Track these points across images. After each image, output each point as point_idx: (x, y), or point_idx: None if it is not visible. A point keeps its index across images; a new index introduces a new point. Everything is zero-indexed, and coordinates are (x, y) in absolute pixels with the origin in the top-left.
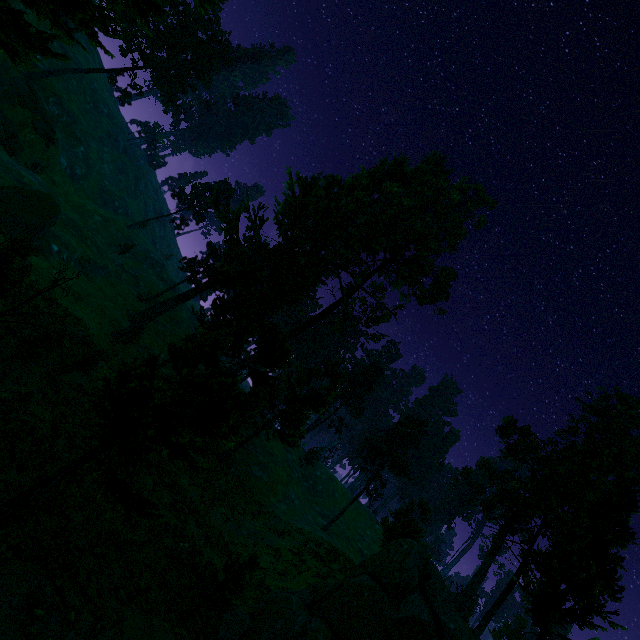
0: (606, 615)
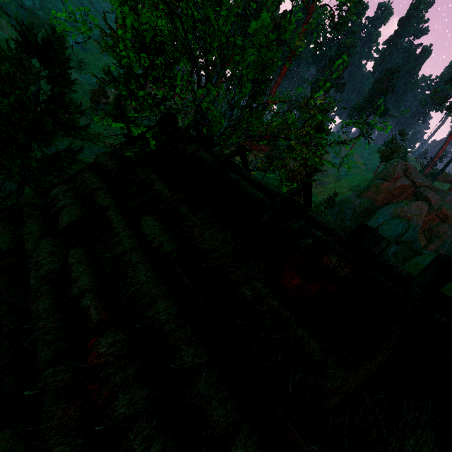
0: None
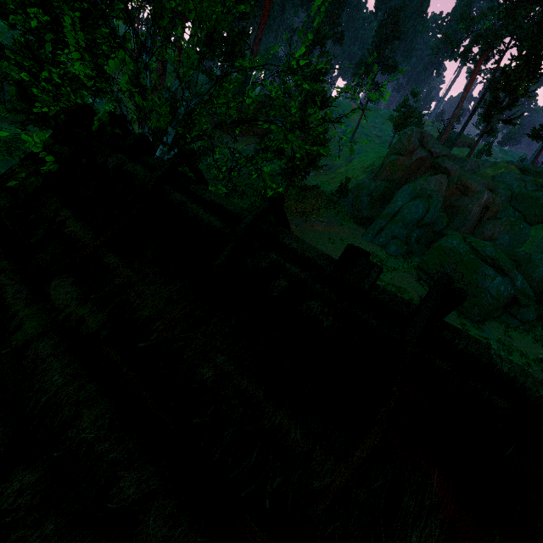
0: (527, 95)
